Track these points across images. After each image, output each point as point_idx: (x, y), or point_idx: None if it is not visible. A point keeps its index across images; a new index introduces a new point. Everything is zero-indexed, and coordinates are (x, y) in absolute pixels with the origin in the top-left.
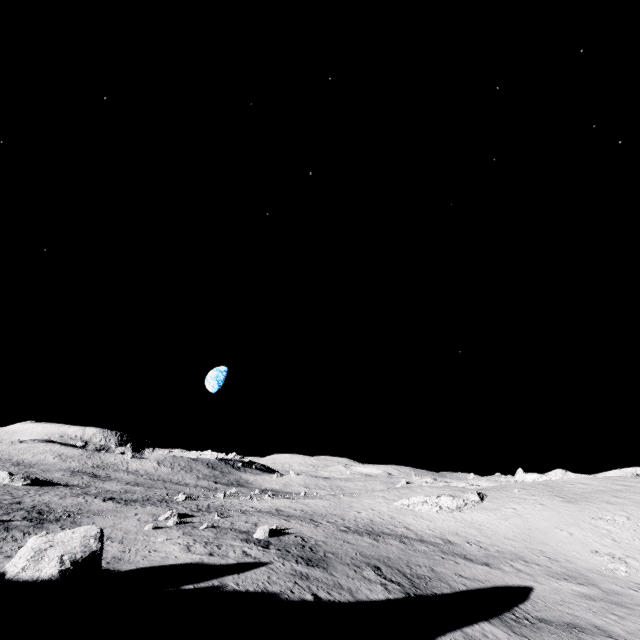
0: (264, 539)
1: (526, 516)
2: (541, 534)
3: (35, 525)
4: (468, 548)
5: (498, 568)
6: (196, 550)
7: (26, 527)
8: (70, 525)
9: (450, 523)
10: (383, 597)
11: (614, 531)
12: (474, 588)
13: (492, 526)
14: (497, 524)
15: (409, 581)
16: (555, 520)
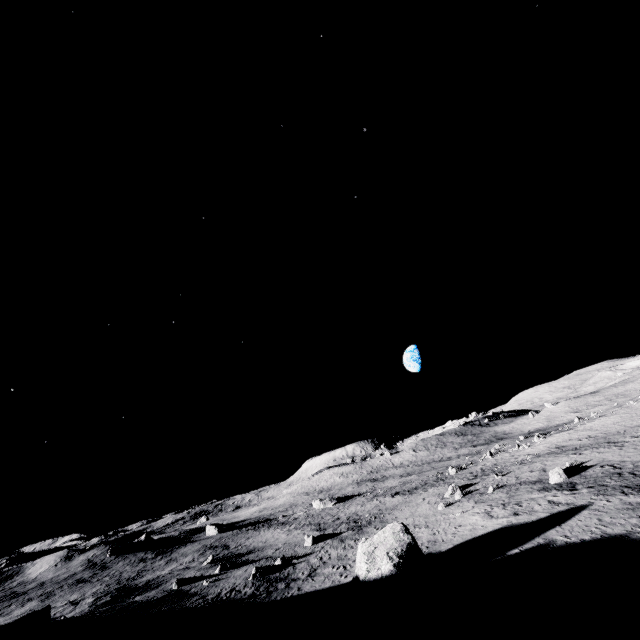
0: (564, 482)
1: None
2: None
3: (357, 532)
4: None
5: None
6: (497, 514)
7: (352, 535)
8: (380, 524)
9: None
10: None
11: None
12: None
13: None
14: None
15: None
16: None
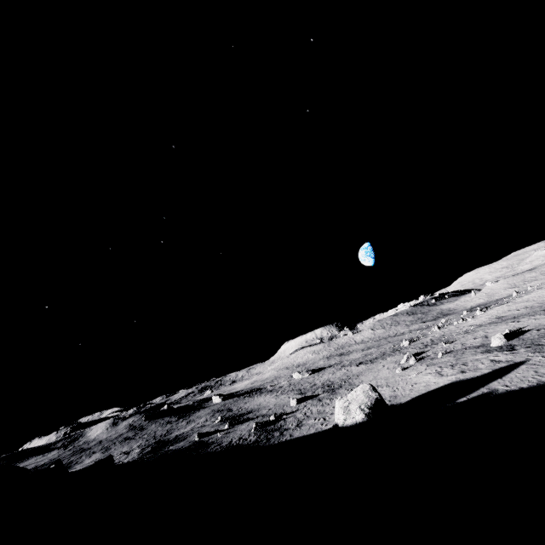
0: (504, 345)
1: None
2: None
3: (331, 393)
4: None
5: None
6: (447, 373)
7: (328, 396)
8: (349, 387)
9: None
10: None
11: None
12: None
13: None
14: None
15: None
16: None
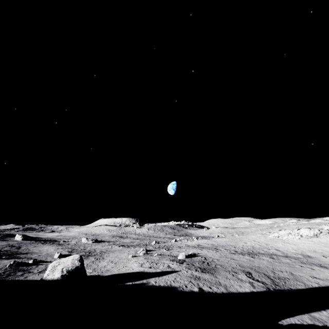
0: (182, 259)
1: None
2: None
3: (85, 257)
4: (323, 260)
5: None
6: (144, 265)
7: None
8: (98, 257)
9: (309, 245)
10: (248, 290)
11: None
12: (326, 285)
13: None
14: None
15: (271, 281)
16: None
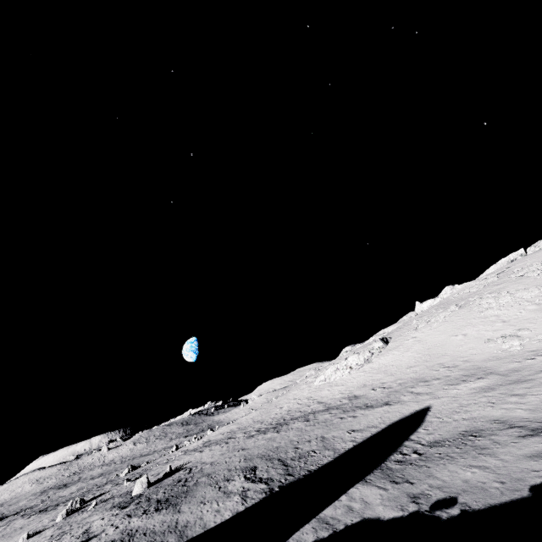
0: (140, 493)
1: (425, 339)
2: (439, 348)
3: None
4: (372, 395)
5: (397, 402)
6: None
7: None
8: None
9: (360, 378)
10: (229, 515)
11: (502, 314)
12: (363, 439)
13: (396, 362)
14: (401, 358)
15: (284, 469)
16: (450, 330)
